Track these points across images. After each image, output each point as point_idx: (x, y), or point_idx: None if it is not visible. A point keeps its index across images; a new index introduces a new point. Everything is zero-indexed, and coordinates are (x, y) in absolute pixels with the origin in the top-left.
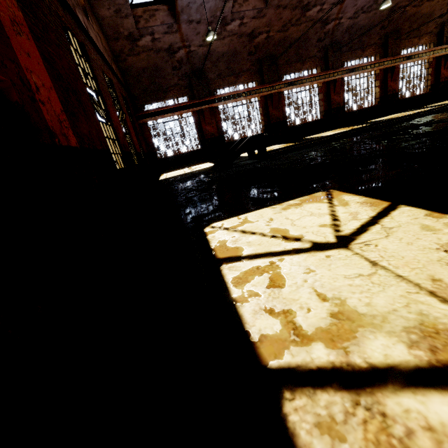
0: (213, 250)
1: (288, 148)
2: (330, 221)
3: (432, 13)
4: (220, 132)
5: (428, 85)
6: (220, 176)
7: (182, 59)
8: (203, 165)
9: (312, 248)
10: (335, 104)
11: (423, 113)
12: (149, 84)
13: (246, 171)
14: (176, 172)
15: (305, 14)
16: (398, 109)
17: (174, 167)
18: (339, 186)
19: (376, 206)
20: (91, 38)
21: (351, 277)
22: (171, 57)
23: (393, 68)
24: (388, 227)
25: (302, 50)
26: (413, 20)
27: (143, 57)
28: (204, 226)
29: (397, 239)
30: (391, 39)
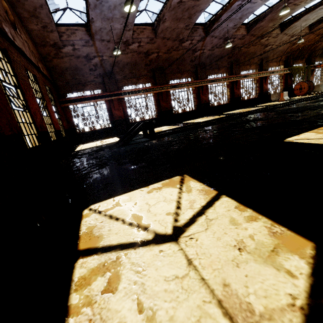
0: (78, 239)
1: (170, 131)
2: (174, 209)
3: (256, 52)
4: (125, 115)
5: (257, 93)
6: (118, 152)
7: (97, 64)
8: (111, 139)
9: (153, 240)
10: (203, 101)
11: (253, 111)
12: (71, 79)
13: (137, 149)
14: (90, 144)
15: (181, 44)
16: (241, 106)
17: (90, 140)
18: (191, 171)
19: (208, 195)
20: (15, 45)
21: (169, 280)
22: (88, 62)
23: (236, 81)
24: (209, 219)
25: (181, 66)
26: (245, 55)
27: (66, 60)
28: (84, 207)
29: (212, 232)
30: (234, 65)
